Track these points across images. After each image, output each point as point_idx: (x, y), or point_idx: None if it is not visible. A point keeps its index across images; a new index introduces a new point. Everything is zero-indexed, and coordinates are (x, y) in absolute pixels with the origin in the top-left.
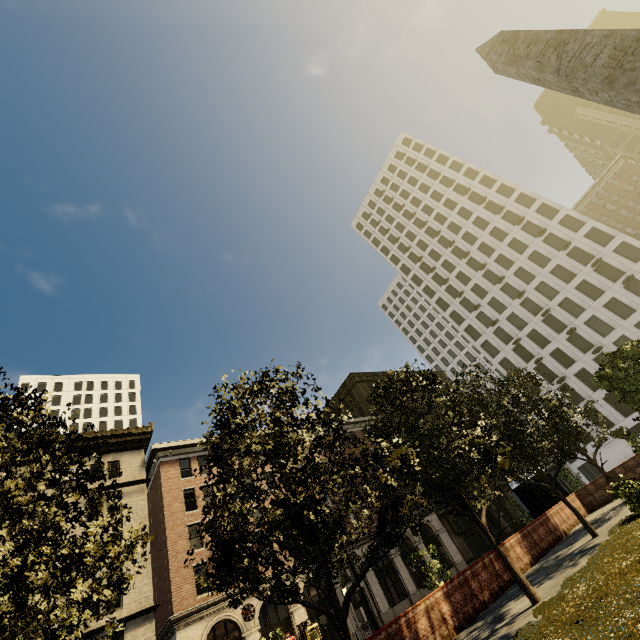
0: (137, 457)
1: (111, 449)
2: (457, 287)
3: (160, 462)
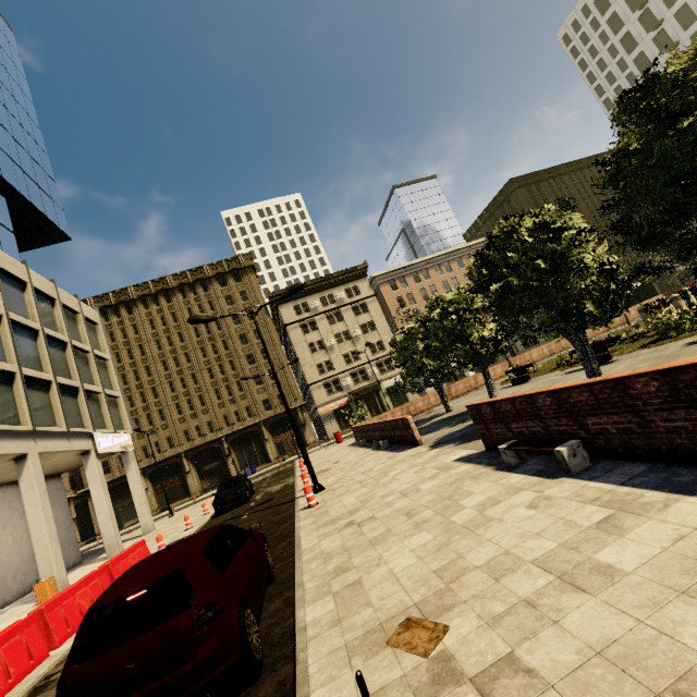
0: (365, 283)
1: (350, 280)
2: (672, 34)
3: (378, 284)
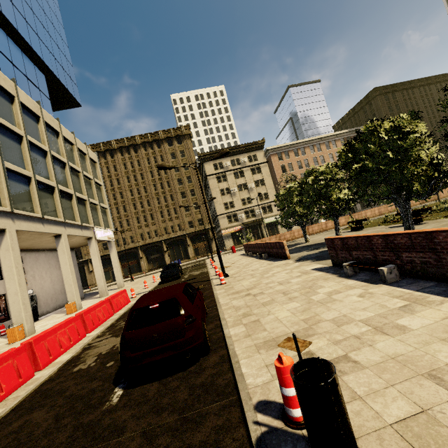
0: (261, 153)
1: (252, 150)
2: None
3: (270, 155)
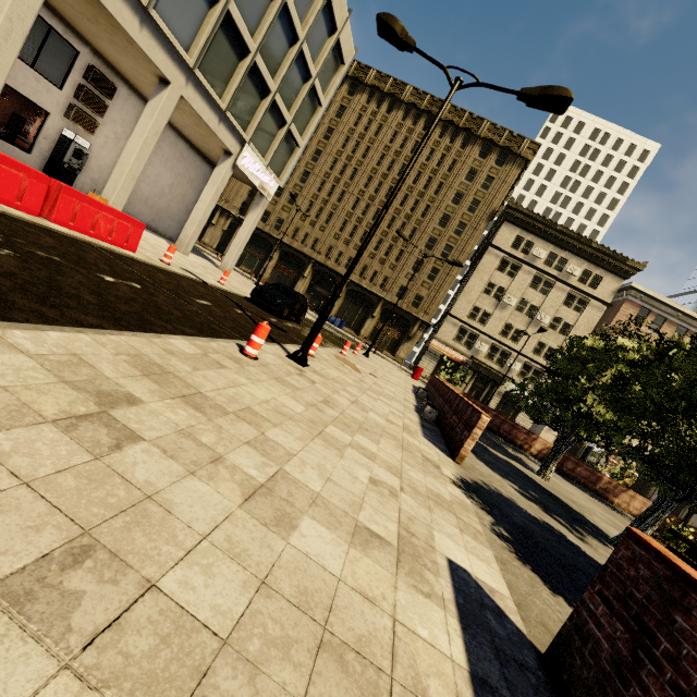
0: (615, 283)
1: (603, 266)
2: None
3: (627, 298)
